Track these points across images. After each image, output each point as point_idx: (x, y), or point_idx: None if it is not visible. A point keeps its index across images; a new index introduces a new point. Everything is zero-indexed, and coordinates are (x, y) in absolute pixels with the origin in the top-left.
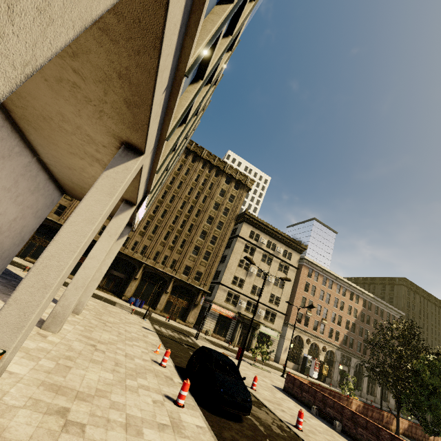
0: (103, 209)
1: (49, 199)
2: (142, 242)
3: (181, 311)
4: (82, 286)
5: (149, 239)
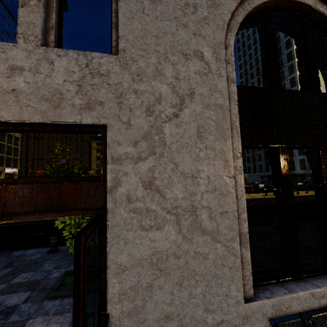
0: None
1: None
2: None
3: None
4: None
5: None
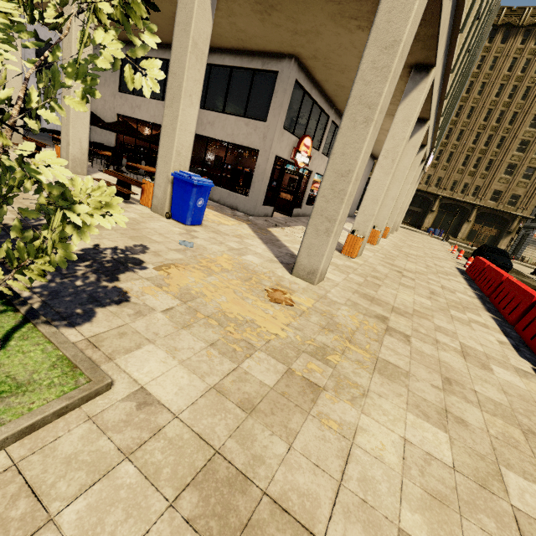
0: (411, 177)
1: (369, 167)
2: (435, 174)
3: (489, 239)
4: (400, 212)
5: (443, 170)
